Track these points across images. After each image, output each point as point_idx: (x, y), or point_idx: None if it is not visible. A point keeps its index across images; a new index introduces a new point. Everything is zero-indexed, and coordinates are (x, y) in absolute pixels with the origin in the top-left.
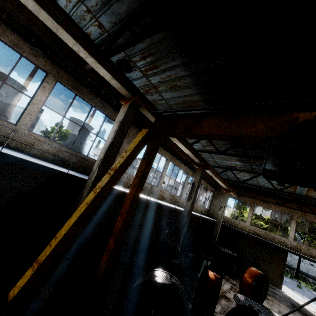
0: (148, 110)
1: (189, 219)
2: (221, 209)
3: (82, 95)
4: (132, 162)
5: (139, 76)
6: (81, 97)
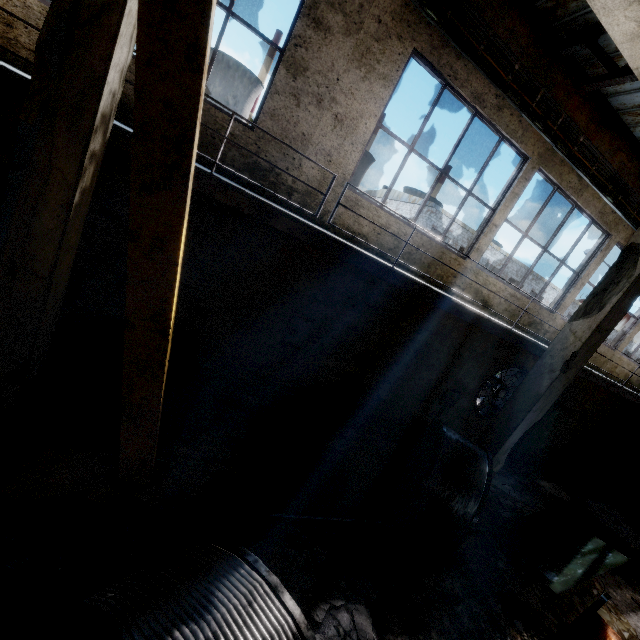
0: None
1: (564, 386)
2: None
3: None
4: None
5: None
6: None
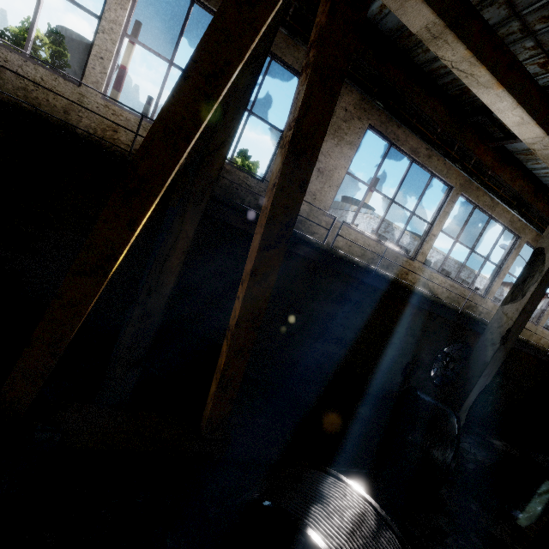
0: None
1: (504, 355)
2: None
3: None
4: (237, 61)
5: None
6: (206, 4)
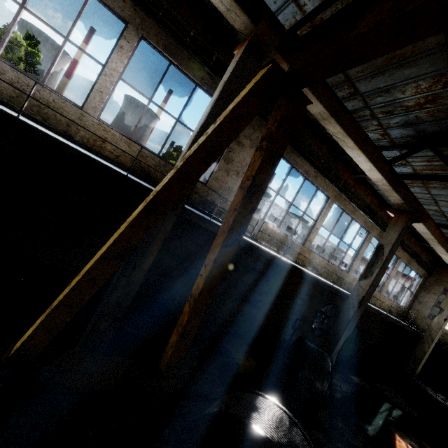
0: (289, 63)
1: (360, 315)
2: (440, 313)
3: (179, 62)
4: (226, 146)
5: (280, 2)
6: (179, 66)
